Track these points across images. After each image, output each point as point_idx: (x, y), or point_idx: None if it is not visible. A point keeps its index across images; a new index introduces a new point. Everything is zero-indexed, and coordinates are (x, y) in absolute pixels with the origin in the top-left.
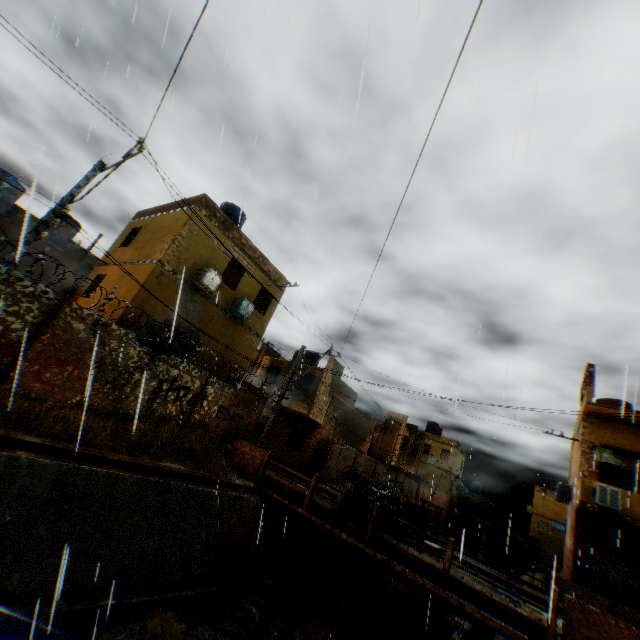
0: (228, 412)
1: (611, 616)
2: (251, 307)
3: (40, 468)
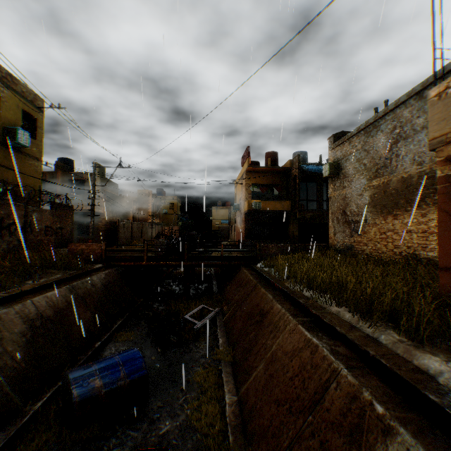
0: (53, 229)
1: (273, 244)
2: (28, 135)
3: (5, 316)
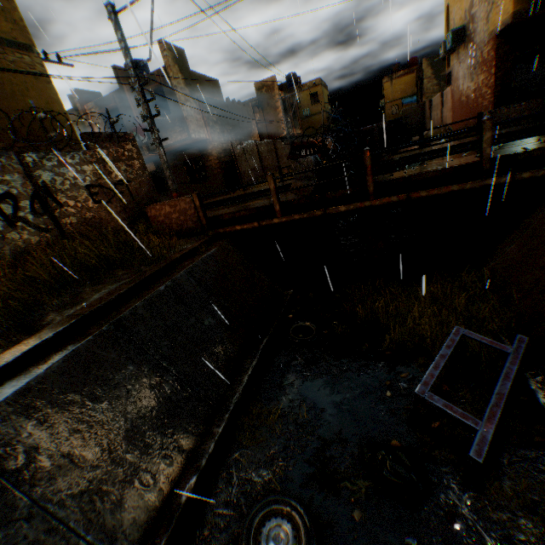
0: (105, 188)
1: None
2: None
3: None
